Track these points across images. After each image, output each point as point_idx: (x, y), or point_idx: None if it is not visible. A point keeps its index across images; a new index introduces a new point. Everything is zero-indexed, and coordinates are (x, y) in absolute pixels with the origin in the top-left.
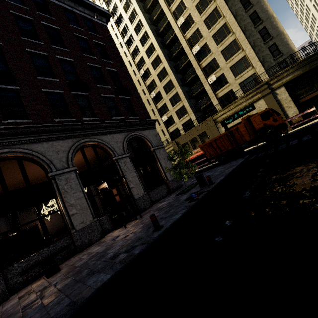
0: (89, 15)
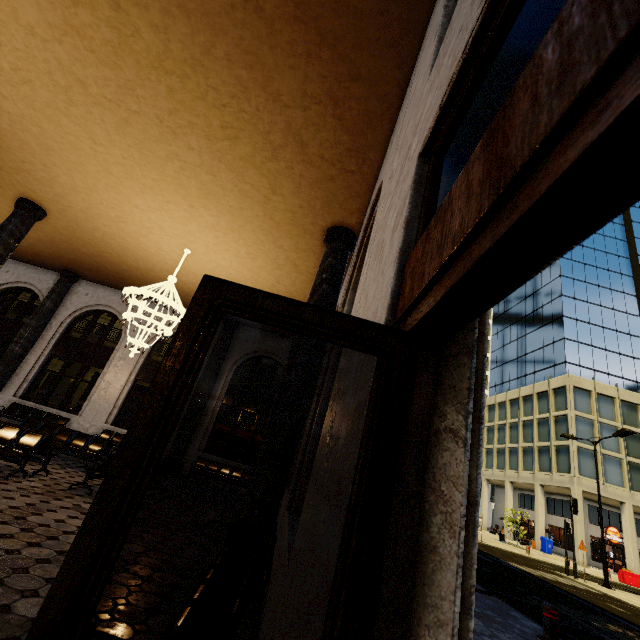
0: None
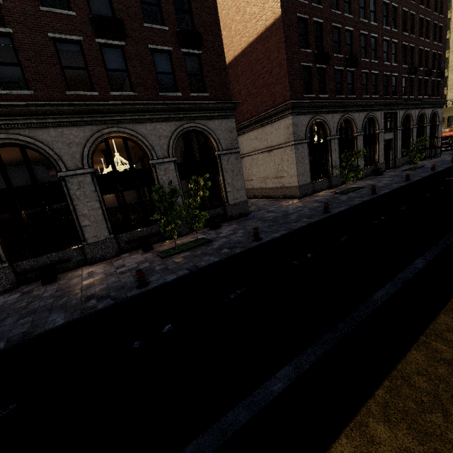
0: None
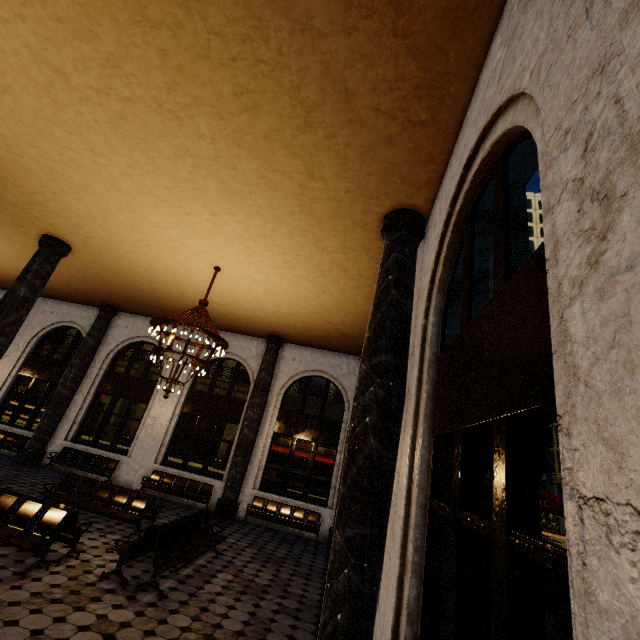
0: None
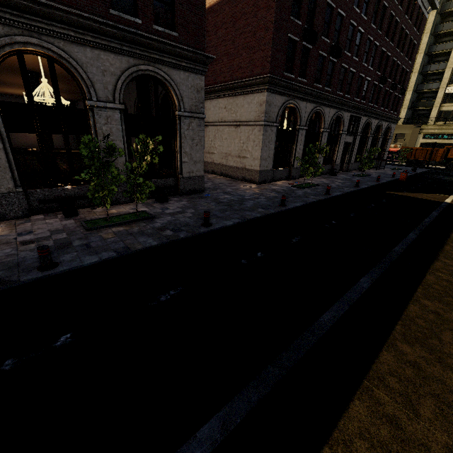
0: (426, 8)
